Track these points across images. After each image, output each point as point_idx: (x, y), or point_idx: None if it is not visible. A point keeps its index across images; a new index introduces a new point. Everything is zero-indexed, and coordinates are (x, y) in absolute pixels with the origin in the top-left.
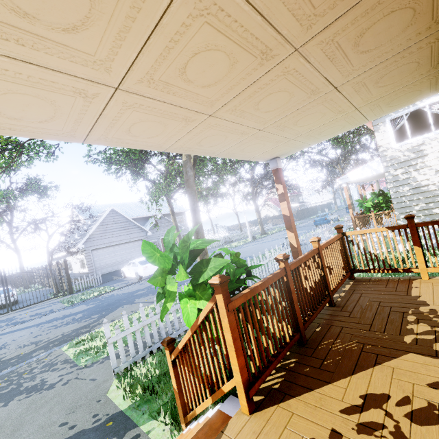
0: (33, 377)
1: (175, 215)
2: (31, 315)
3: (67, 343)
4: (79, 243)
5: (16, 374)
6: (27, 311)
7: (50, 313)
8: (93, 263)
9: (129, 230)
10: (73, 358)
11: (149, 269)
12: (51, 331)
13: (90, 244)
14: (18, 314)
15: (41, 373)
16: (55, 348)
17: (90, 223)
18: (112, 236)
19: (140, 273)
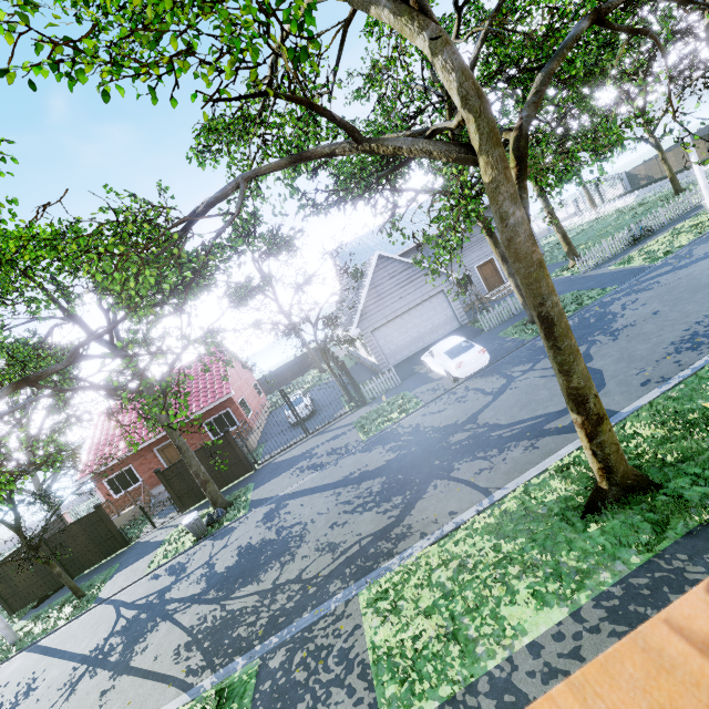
0: (328, 692)
1: (494, 235)
2: (328, 453)
3: (365, 582)
4: (351, 327)
5: (313, 647)
6: (324, 438)
7: (345, 455)
8: (380, 351)
9: (417, 282)
10: (371, 664)
11: (466, 365)
12: (346, 520)
13: (367, 323)
14: (315, 444)
15: (336, 685)
16: (352, 585)
17: (358, 282)
18: (393, 300)
19: (453, 374)
